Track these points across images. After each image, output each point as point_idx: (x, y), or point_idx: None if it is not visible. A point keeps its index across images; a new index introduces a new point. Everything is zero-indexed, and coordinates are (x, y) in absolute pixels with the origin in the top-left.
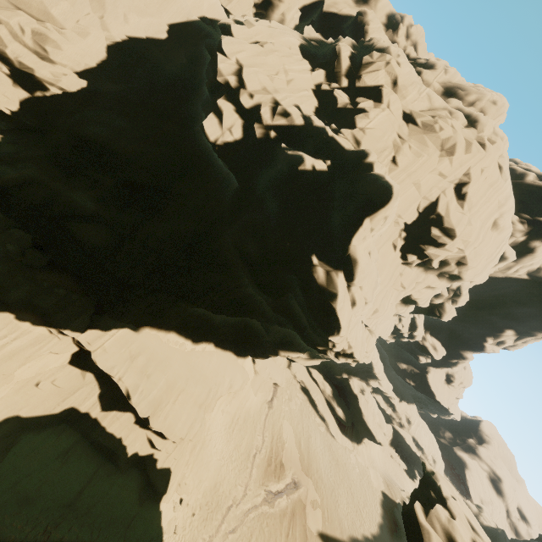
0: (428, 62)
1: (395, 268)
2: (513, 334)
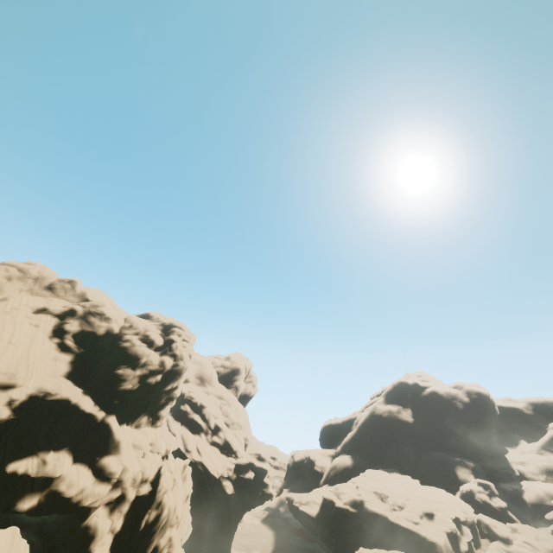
0: None
1: None
2: None
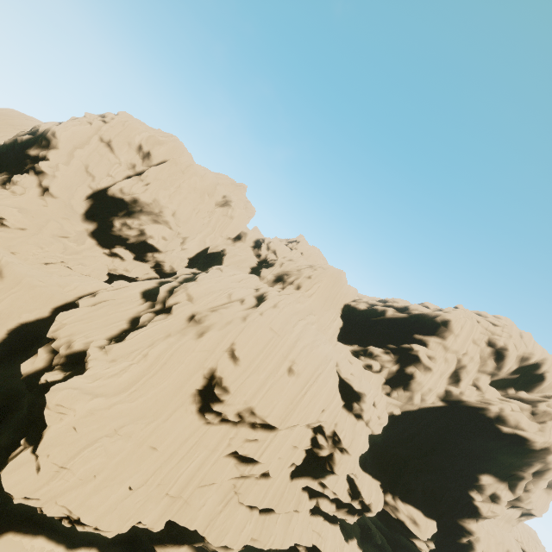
0: (272, 262)
1: (195, 429)
2: (494, 480)
